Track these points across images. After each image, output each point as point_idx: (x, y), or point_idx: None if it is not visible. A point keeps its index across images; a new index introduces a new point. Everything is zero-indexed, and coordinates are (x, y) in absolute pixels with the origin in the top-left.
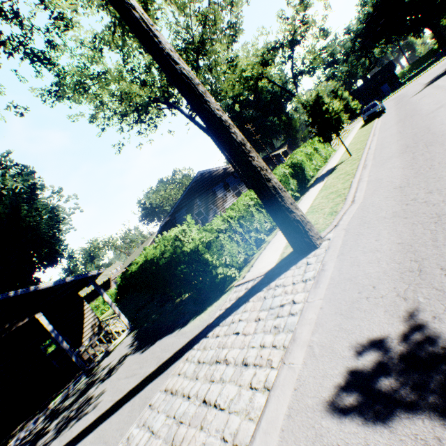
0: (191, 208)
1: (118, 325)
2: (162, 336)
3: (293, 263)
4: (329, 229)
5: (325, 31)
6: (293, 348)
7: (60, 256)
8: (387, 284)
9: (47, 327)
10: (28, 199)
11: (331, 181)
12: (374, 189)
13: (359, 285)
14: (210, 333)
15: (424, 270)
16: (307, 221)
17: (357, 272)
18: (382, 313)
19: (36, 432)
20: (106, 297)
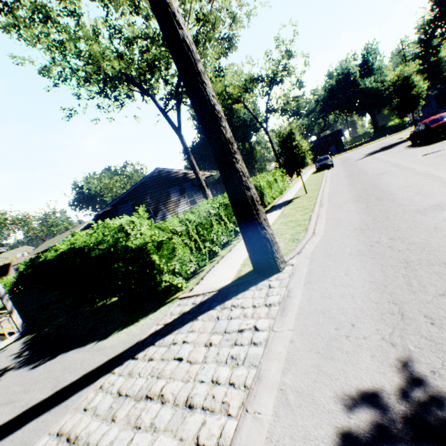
0: (139, 203)
1: (5, 324)
2: (69, 349)
3: (252, 283)
4: (292, 255)
5: (301, 83)
6: (259, 390)
7: None
8: (368, 324)
9: None
10: None
11: (289, 211)
12: (334, 226)
13: (335, 320)
14: (140, 353)
15: (407, 315)
16: (276, 242)
17: (330, 305)
18: (370, 359)
19: None
20: None
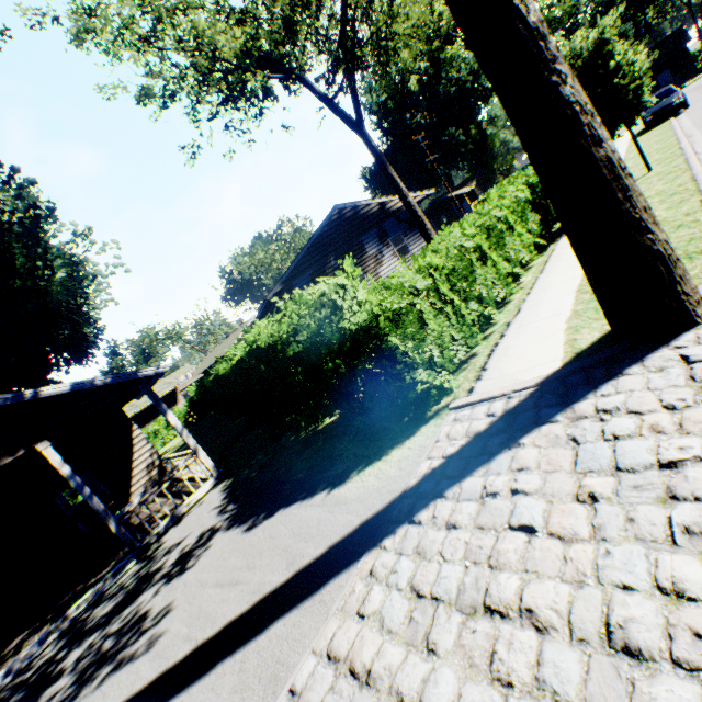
0: (320, 271)
1: (193, 468)
2: (289, 502)
3: (624, 359)
4: None
5: None
6: None
7: (90, 345)
8: None
9: (59, 470)
10: (26, 235)
11: None
12: None
13: None
14: (421, 513)
15: None
16: (676, 259)
17: None
18: None
19: (41, 665)
20: (172, 418)
